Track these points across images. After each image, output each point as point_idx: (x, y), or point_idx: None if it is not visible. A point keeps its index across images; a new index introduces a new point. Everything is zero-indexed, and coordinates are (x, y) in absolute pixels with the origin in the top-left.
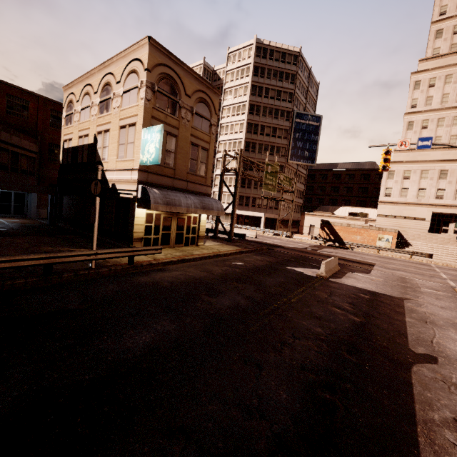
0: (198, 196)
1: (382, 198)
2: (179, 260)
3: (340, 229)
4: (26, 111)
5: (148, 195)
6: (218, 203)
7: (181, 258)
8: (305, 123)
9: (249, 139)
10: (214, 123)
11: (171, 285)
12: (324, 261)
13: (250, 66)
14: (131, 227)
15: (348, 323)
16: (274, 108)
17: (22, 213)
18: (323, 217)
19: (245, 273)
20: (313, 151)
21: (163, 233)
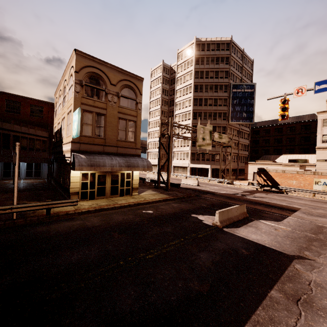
0: (126, 157)
1: (319, 145)
2: (97, 209)
3: (275, 175)
4: (42, 112)
5: (74, 160)
6: (145, 161)
7: (99, 208)
8: (241, 92)
9: (196, 110)
10: (140, 101)
11: (54, 235)
12: (218, 211)
13: (193, 58)
14: (69, 184)
15: (177, 295)
16: (214, 84)
17: (39, 175)
18: (264, 165)
19: (140, 222)
20: (250, 112)
21: (99, 187)
